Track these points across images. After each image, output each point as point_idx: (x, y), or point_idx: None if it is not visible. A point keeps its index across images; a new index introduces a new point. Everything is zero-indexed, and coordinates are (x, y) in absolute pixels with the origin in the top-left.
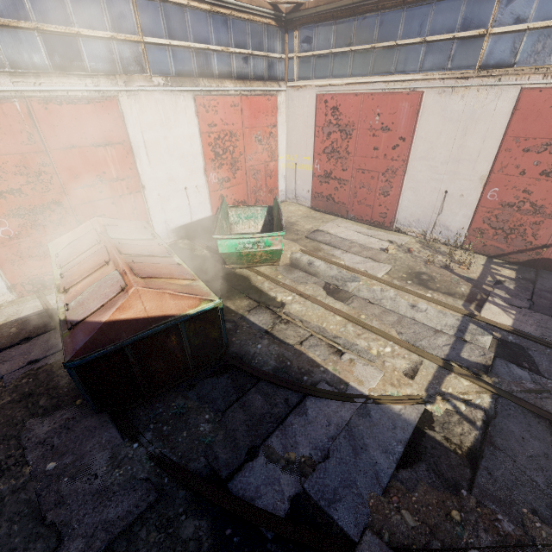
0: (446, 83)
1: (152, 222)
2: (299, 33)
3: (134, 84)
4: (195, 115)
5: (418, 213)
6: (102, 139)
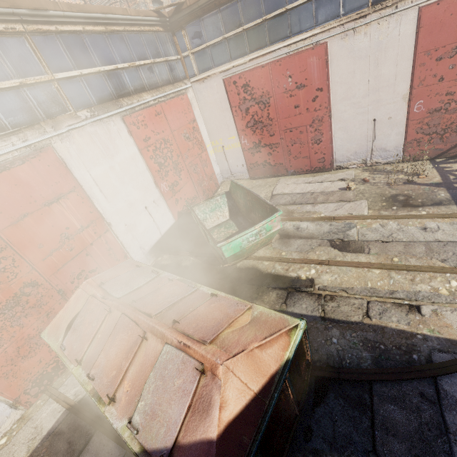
0: (346, 27)
1: (129, 254)
2: (187, 31)
3: (63, 125)
4: (129, 135)
5: (354, 147)
6: (51, 194)
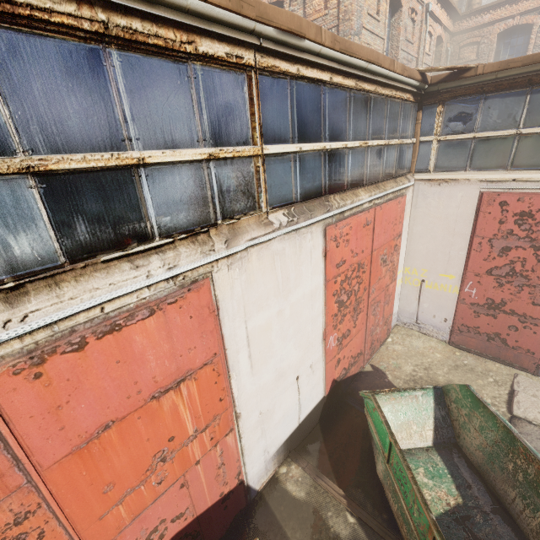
0: None
1: (244, 465)
2: (447, 108)
3: (242, 237)
4: (321, 256)
5: None
6: (172, 373)
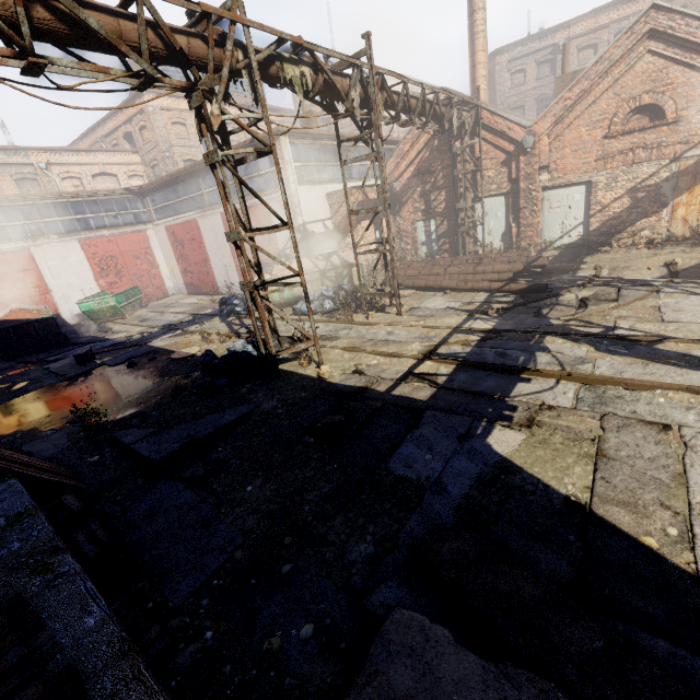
0: (201, 214)
1: (60, 310)
2: (149, 198)
3: (39, 241)
4: (82, 250)
5: (223, 280)
6: (21, 268)
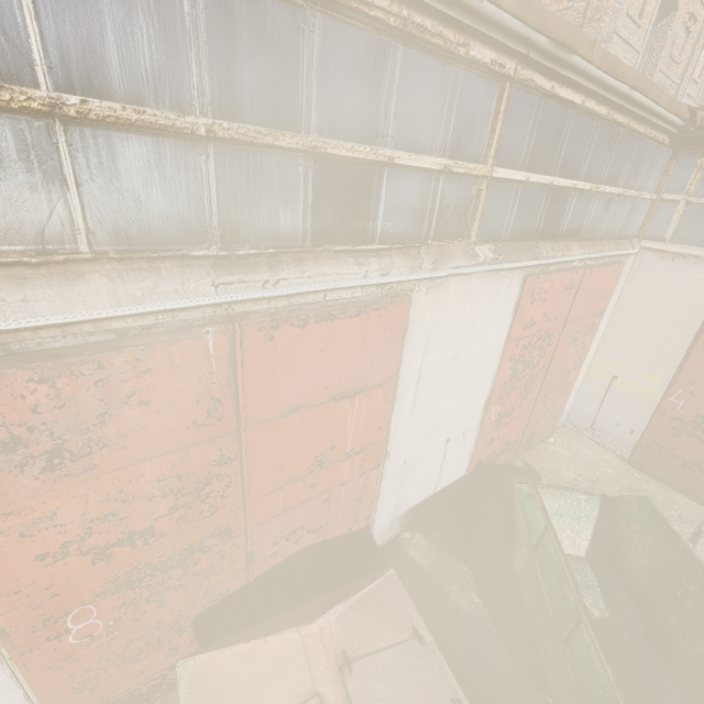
0: None
1: (375, 511)
2: None
3: (448, 263)
4: (512, 309)
5: None
6: (353, 382)
